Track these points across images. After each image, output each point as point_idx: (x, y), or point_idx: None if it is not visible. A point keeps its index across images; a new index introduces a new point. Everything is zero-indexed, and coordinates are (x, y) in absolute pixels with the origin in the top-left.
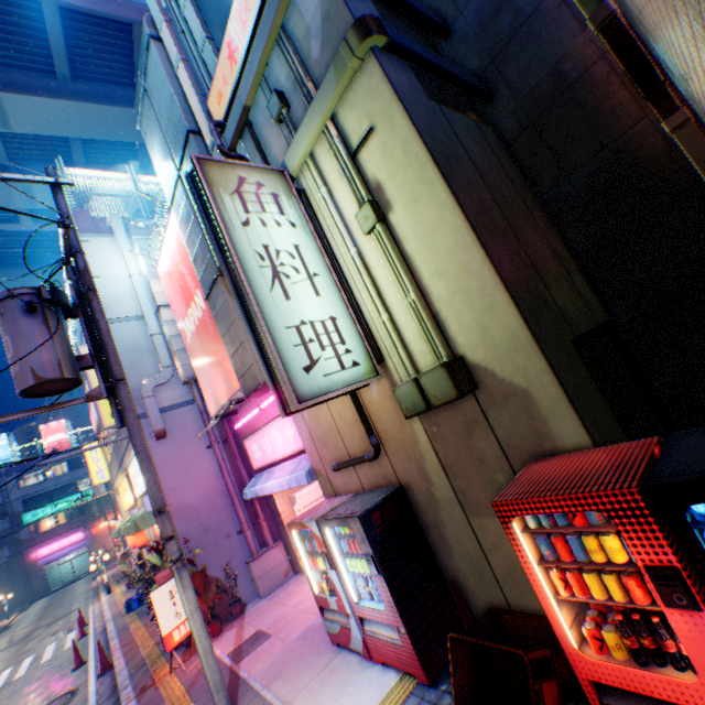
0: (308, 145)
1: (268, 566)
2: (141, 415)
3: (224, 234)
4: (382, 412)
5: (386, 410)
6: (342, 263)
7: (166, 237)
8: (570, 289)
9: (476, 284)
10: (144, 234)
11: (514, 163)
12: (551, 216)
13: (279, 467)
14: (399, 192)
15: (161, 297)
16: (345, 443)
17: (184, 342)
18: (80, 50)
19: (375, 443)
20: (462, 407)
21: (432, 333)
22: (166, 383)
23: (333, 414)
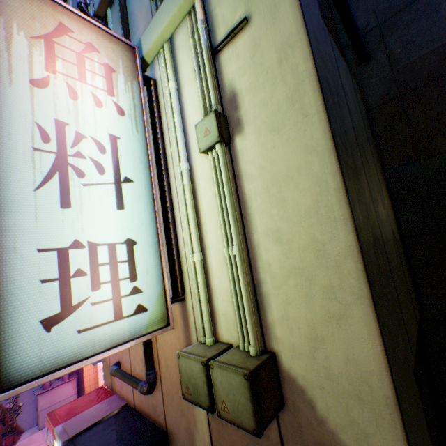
0: (168, 25)
1: (55, 399)
2: None
3: None
4: (169, 348)
5: (173, 348)
6: (171, 174)
7: None
8: (403, 280)
9: (327, 277)
10: None
11: (370, 130)
12: (390, 191)
13: None
14: (257, 111)
15: None
16: (130, 350)
17: None
18: None
19: (150, 380)
20: None
21: (246, 308)
22: None
23: None
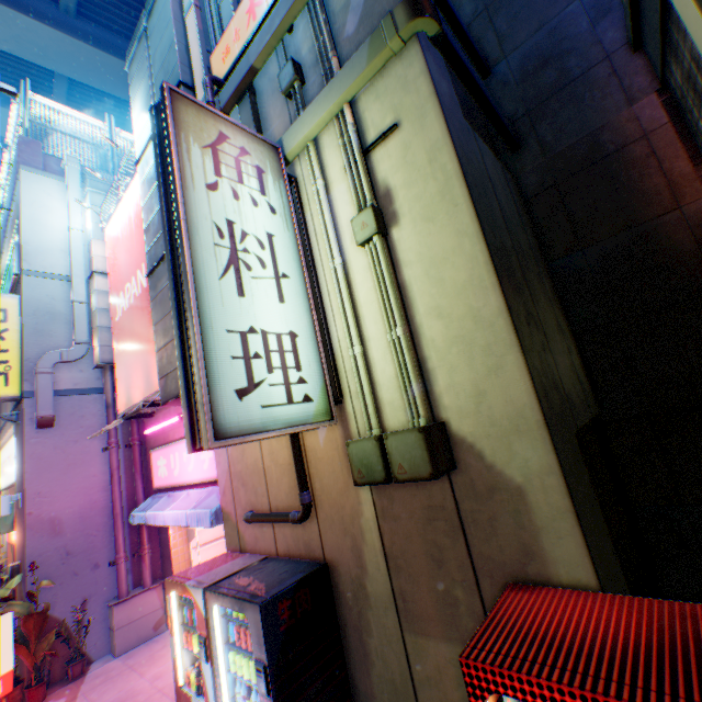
0: (316, 127)
1: (136, 614)
2: (27, 393)
3: (177, 187)
4: (325, 464)
5: (330, 462)
6: (320, 273)
7: (125, 197)
8: (571, 369)
9: (484, 337)
10: (103, 188)
11: (529, 221)
12: (556, 285)
13: (183, 493)
14: (412, 204)
15: (100, 262)
16: (269, 489)
17: (112, 319)
18: None
19: (306, 502)
20: (429, 485)
21: (413, 383)
22: (74, 362)
23: (263, 450)
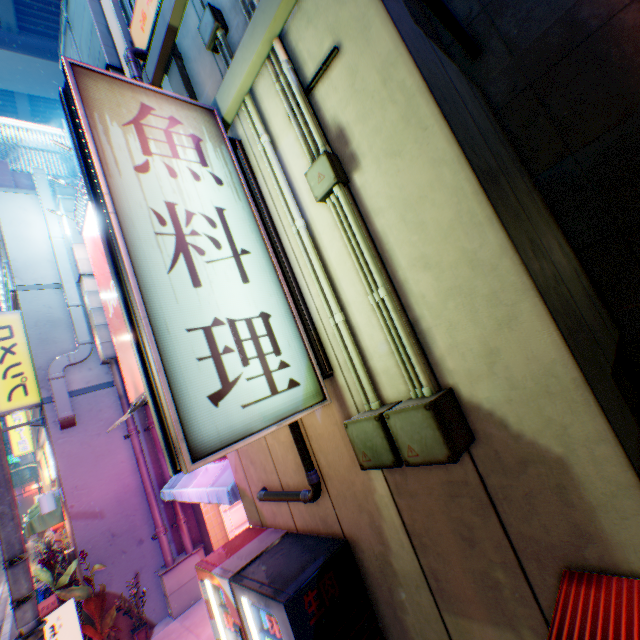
0: (247, 76)
1: (184, 578)
2: (45, 399)
3: (98, 177)
4: (327, 440)
5: (331, 438)
6: (284, 239)
7: None
8: (584, 295)
9: (486, 284)
10: (72, 193)
11: (504, 134)
12: (547, 201)
13: (202, 469)
14: (371, 140)
15: (84, 265)
16: (276, 466)
17: (107, 316)
18: (29, 0)
19: (314, 482)
20: None
21: (408, 349)
22: (82, 362)
23: None
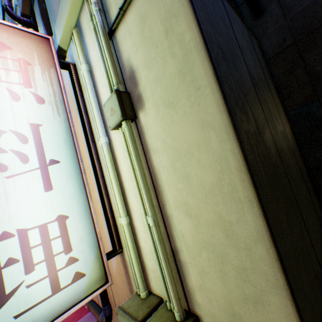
0: (70, 12)
1: None
2: None
3: None
4: (118, 287)
5: (120, 288)
6: (98, 145)
7: None
8: (314, 216)
9: (238, 257)
10: None
11: (270, 77)
12: (294, 130)
13: None
14: (153, 86)
15: None
16: None
17: None
18: None
19: (106, 314)
20: None
21: (166, 276)
22: None
23: None
